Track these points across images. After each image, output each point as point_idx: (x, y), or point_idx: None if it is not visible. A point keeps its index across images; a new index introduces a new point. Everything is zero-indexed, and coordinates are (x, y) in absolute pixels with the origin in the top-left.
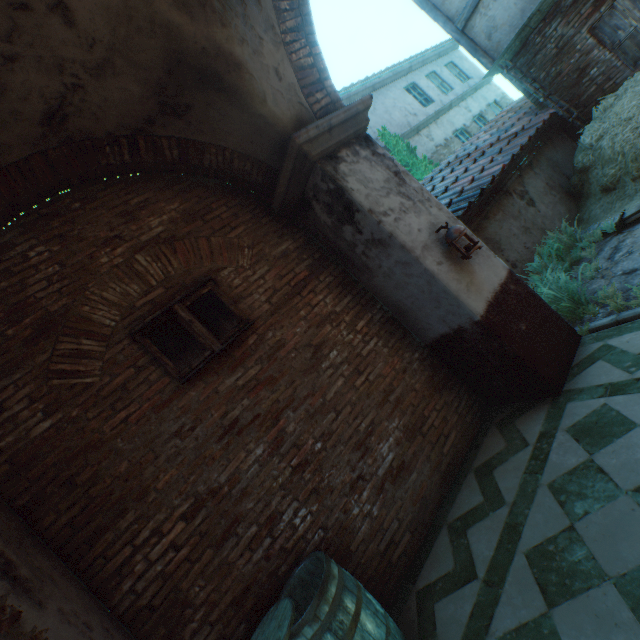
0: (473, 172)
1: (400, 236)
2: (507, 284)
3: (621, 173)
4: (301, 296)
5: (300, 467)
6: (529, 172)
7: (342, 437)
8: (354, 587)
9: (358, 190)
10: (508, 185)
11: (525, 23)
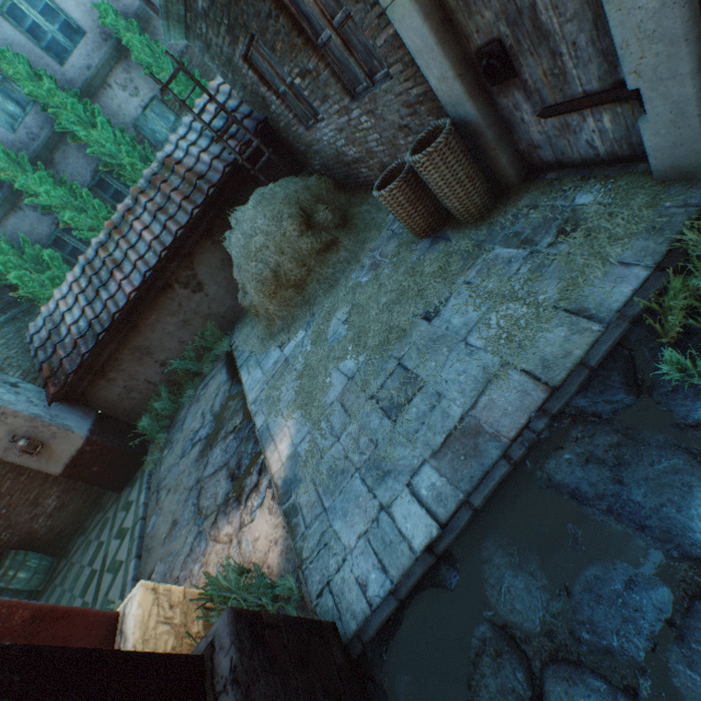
0: (132, 261)
1: None
2: (85, 448)
3: None
4: None
5: None
6: (206, 243)
7: (20, 504)
8: (19, 565)
9: None
10: (161, 285)
11: (162, 10)
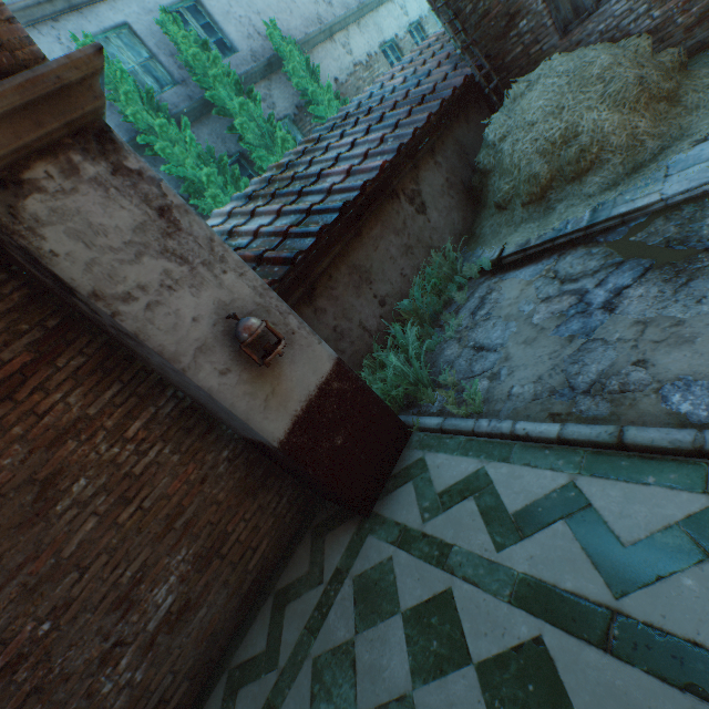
0: (356, 155)
1: (155, 336)
2: (330, 382)
3: (514, 192)
4: (15, 401)
5: (9, 668)
6: (429, 161)
7: (90, 601)
8: None
9: (70, 253)
10: (395, 185)
11: None
